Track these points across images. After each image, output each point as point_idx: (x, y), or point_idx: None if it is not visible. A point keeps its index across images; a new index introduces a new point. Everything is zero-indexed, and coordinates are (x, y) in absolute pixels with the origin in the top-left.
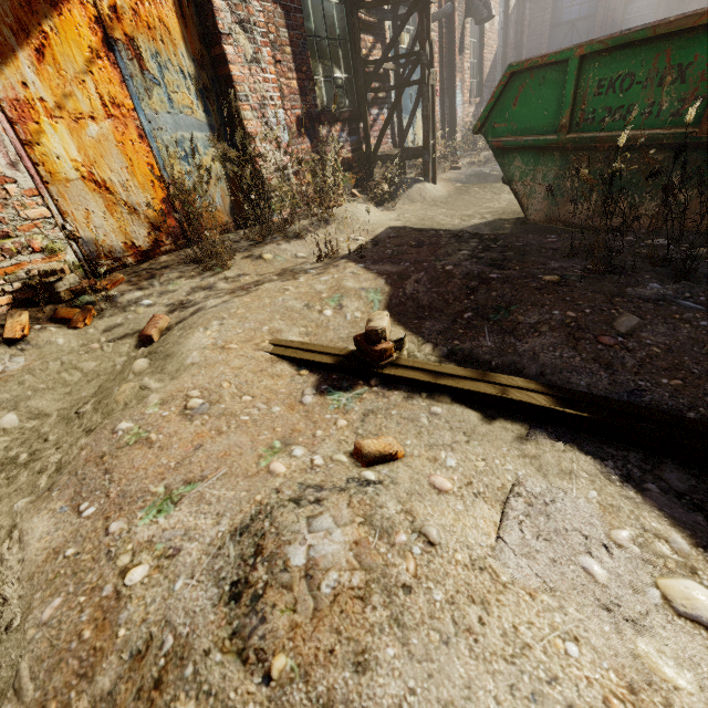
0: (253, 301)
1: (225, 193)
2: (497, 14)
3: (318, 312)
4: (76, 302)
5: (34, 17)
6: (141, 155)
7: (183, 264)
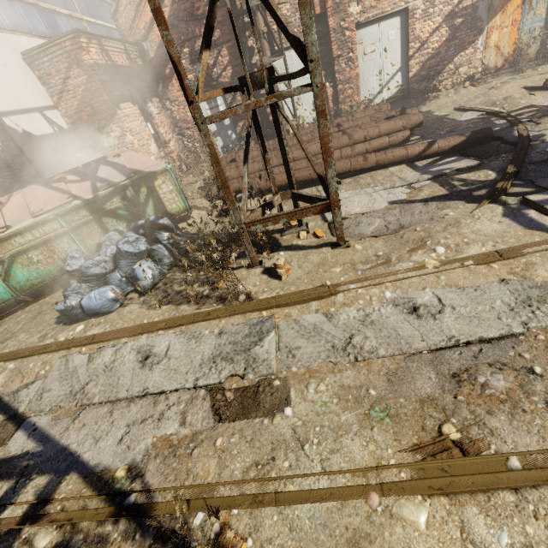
0: (525, 80)
1: (537, 45)
2: None
3: (541, 81)
4: (476, 82)
5: (507, 2)
6: (514, 36)
7: (508, 73)
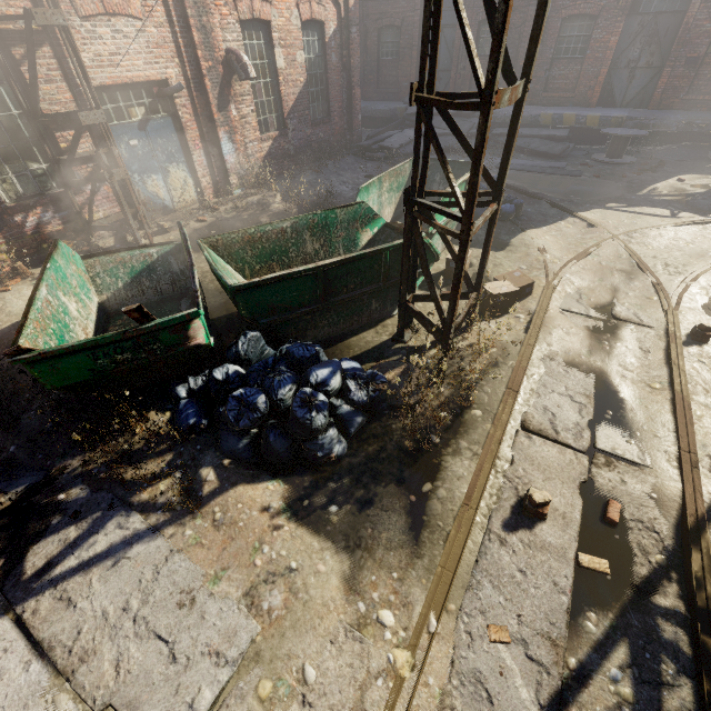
0: None
1: None
2: (301, 49)
3: None
4: None
5: None
6: None
7: None
